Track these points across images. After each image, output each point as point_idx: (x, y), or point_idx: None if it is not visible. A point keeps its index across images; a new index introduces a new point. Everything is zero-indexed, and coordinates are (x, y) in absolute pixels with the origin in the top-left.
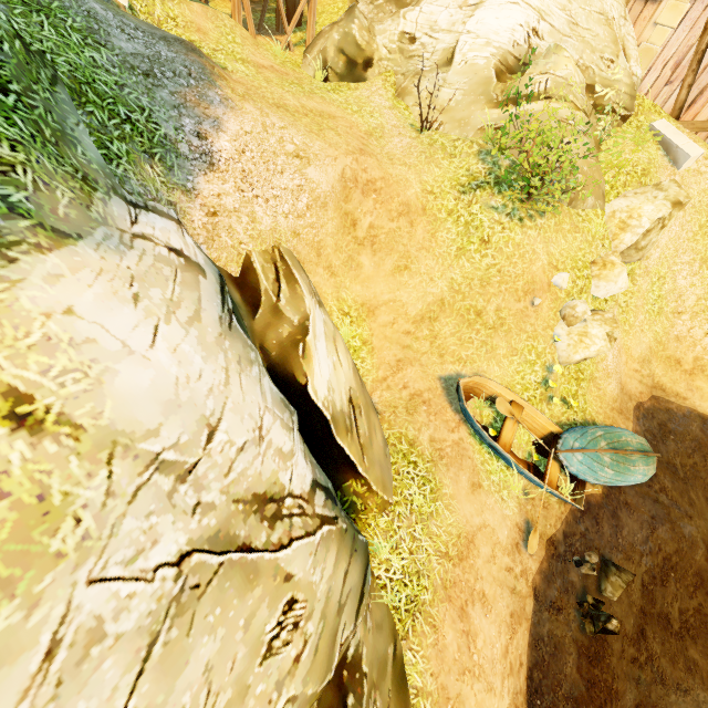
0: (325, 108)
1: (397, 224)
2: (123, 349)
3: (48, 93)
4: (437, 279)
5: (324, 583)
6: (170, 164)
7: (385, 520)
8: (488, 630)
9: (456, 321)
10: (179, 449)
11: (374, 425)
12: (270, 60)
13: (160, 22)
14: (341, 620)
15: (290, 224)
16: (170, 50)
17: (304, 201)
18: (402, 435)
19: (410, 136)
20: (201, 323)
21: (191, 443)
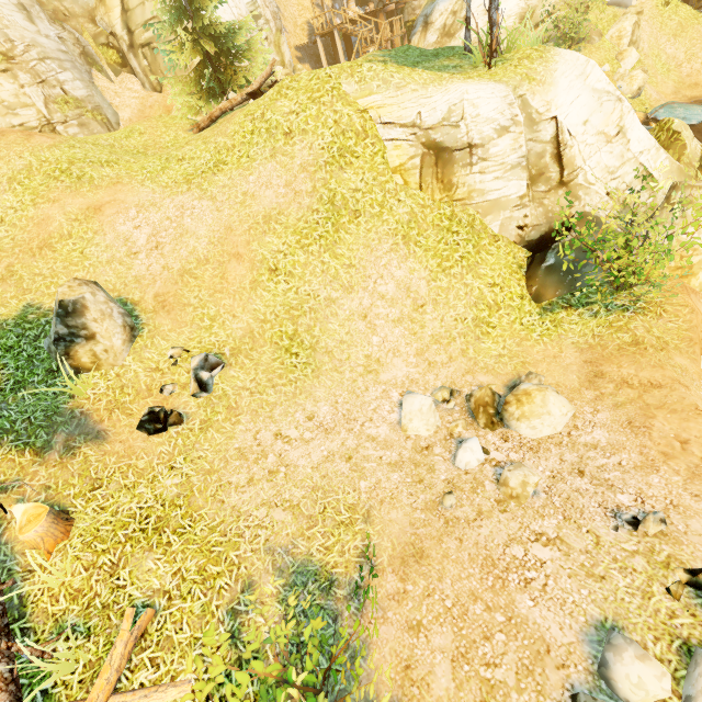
0: None
1: None
2: None
3: None
4: None
5: None
6: None
7: None
8: None
9: None
10: None
11: None
12: None
13: None
14: None
15: None
16: None
17: None
18: None
19: None
20: None
21: None
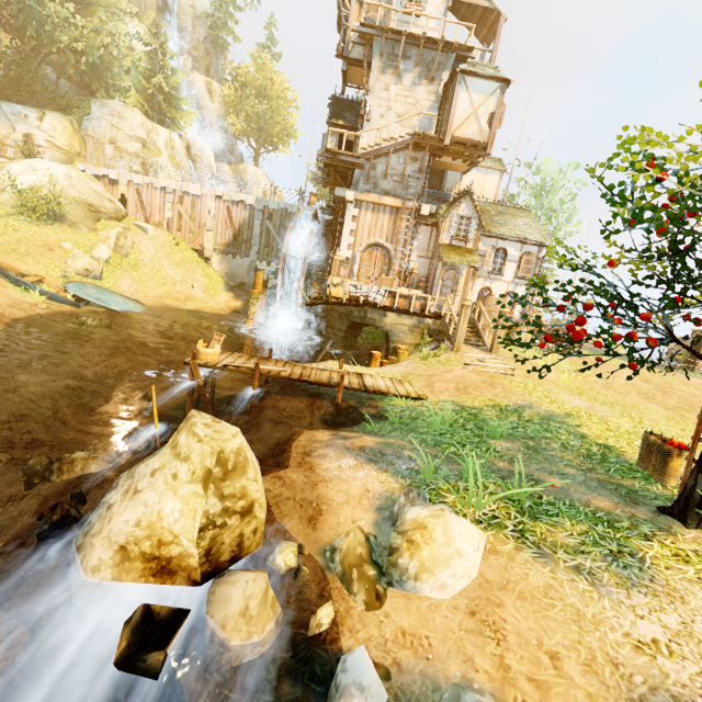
0: None
1: None
2: None
3: None
4: None
5: None
6: None
7: None
8: None
9: (0, 253)
10: None
11: None
12: None
13: None
14: None
15: None
16: None
17: None
18: None
19: None
20: None
21: None
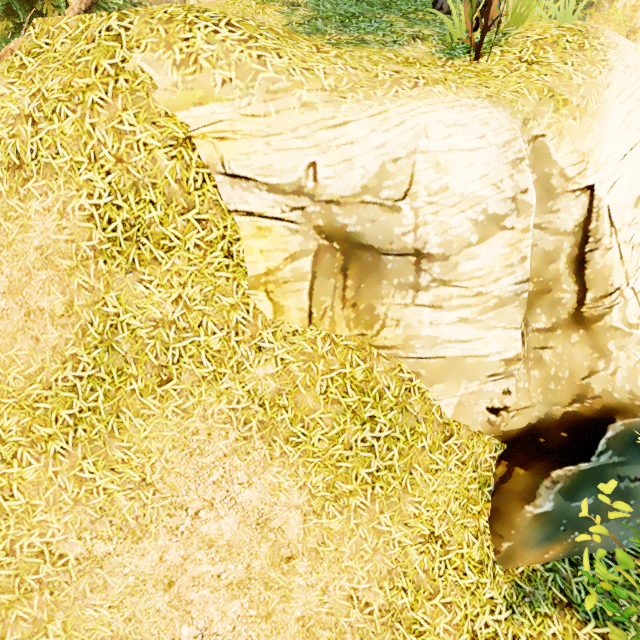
0: None
1: None
2: None
3: None
4: None
5: None
6: None
7: None
8: None
9: None
10: None
11: None
12: None
13: None
14: None
15: None
16: None
17: None
18: None
19: None
20: None
21: None
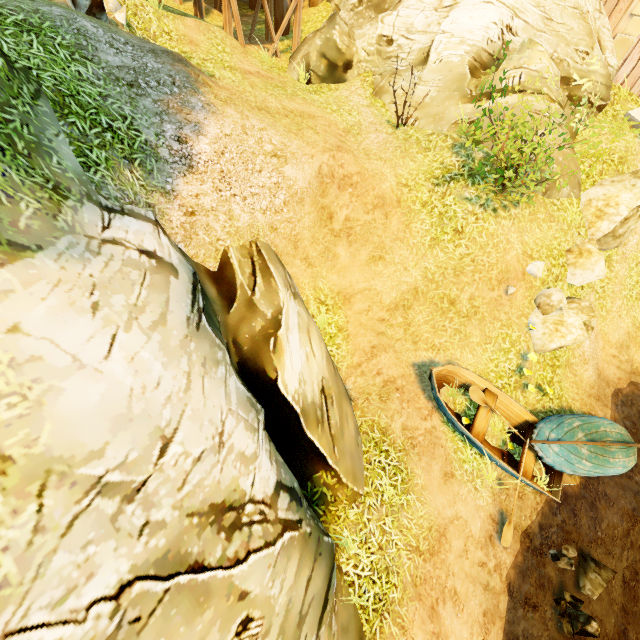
0: (306, 109)
1: (372, 216)
2: (73, 363)
3: (28, 107)
4: (411, 268)
5: (284, 595)
6: (150, 168)
7: (355, 512)
8: (459, 631)
9: (429, 309)
10: (126, 468)
11: (346, 414)
12: (257, 66)
13: (156, 37)
14: (301, 632)
15: (267, 219)
16: (157, 61)
17: (281, 198)
18: (374, 423)
19: (387, 132)
20: (166, 326)
21: (141, 459)
